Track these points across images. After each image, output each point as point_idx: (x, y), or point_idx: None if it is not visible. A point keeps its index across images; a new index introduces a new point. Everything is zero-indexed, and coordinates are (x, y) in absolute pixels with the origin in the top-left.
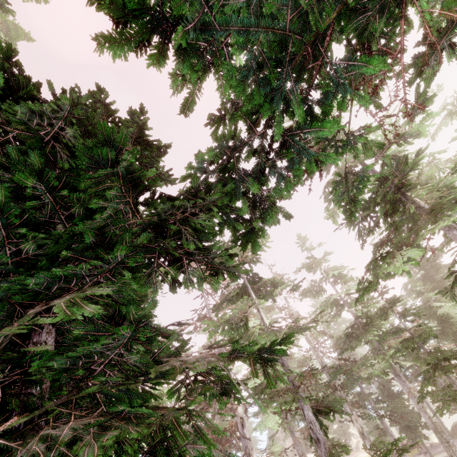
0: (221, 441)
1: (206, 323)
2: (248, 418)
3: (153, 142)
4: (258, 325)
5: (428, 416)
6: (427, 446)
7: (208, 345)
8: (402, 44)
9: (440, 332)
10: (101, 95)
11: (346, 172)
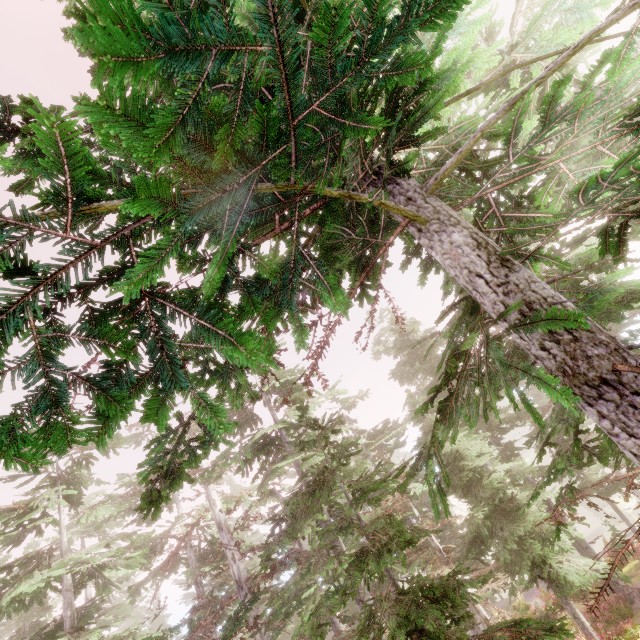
0: None
1: None
2: None
3: None
4: None
5: None
6: None
7: None
8: None
9: (444, 485)
10: None
11: None
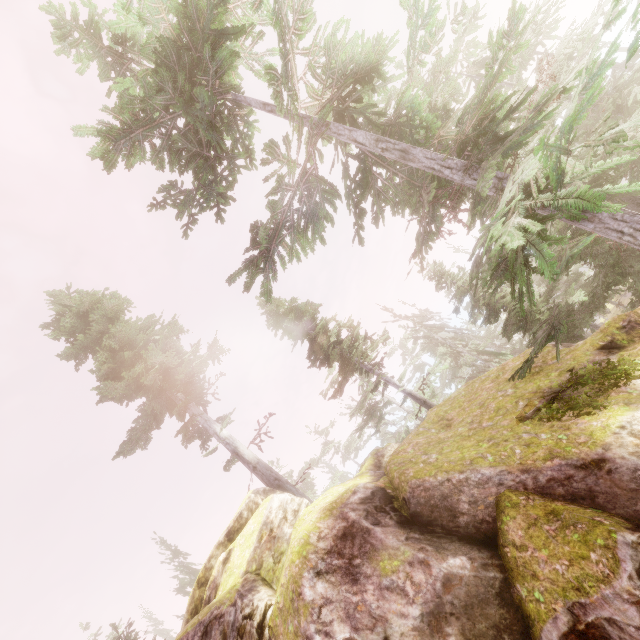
0: None
1: None
2: None
3: None
4: None
5: None
6: None
7: None
8: None
9: None
10: None
11: None
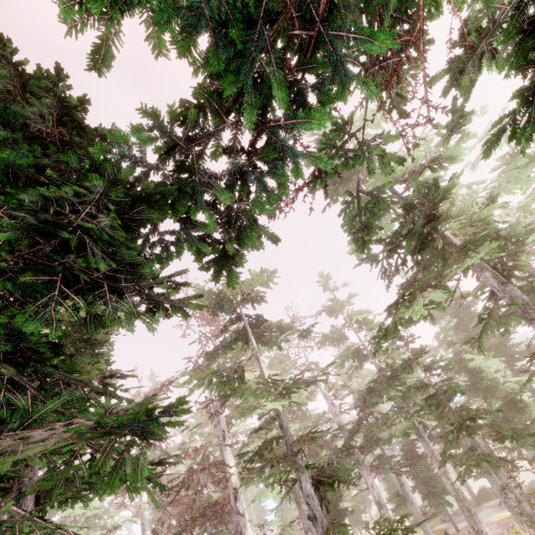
0: (207, 518)
1: (187, 374)
2: (247, 488)
3: (96, 128)
4: (255, 378)
5: (450, 482)
6: (451, 513)
7: (120, 408)
8: (421, 22)
9: (470, 387)
10: (3, 47)
11: (359, 191)
